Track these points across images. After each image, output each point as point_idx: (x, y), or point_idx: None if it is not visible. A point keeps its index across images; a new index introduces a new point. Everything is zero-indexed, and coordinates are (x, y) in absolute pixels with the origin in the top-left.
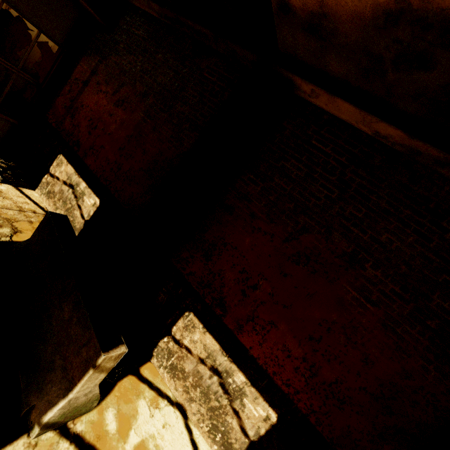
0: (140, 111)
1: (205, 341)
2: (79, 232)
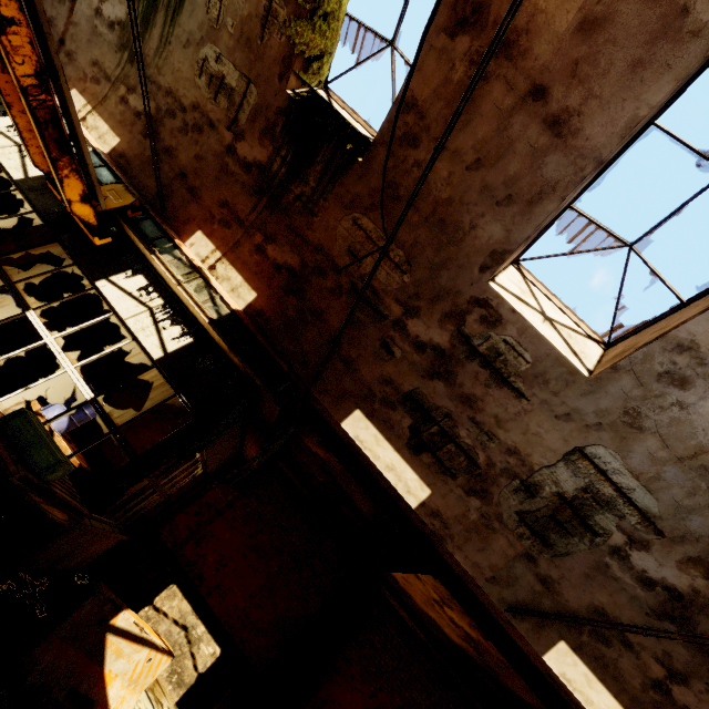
0: (275, 564)
1: None
2: (188, 687)
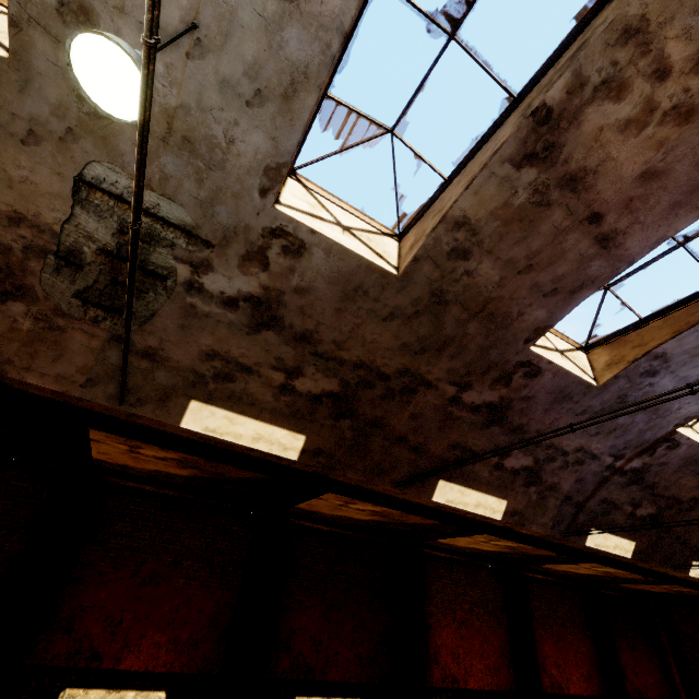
0: None
1: (90, 698)
2: None
